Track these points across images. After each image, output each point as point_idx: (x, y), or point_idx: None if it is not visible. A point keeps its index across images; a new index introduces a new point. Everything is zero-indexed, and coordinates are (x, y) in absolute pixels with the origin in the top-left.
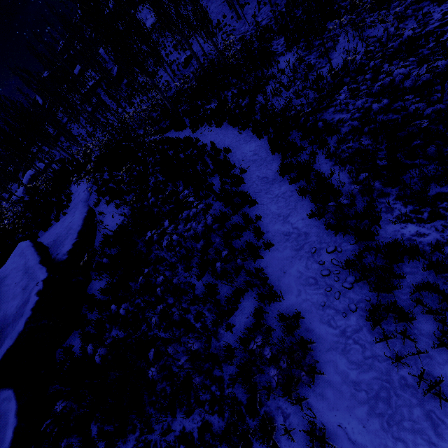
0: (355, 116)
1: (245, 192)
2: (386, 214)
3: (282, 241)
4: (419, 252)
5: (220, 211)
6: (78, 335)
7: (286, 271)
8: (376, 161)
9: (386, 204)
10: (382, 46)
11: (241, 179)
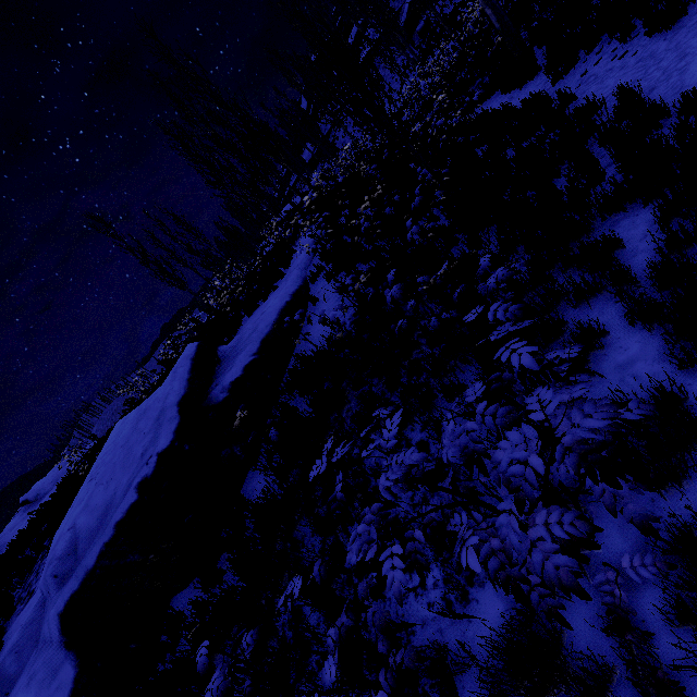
0: None
1: None
2: None
3: None
4: None
5: (662, 388)
6: (201, 592)
7: None
8: None
9: None
10: None
11: None
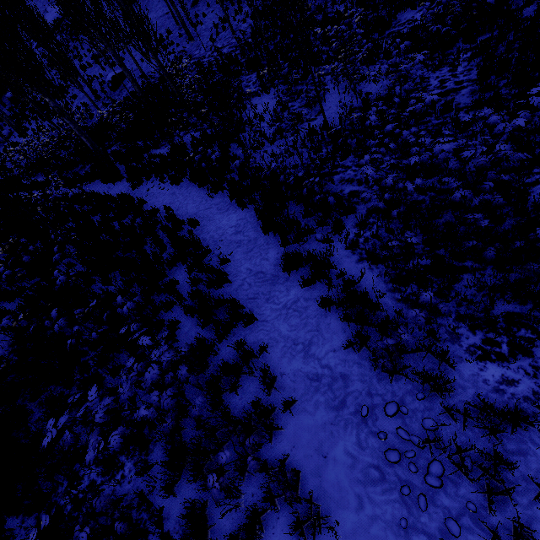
0: (385, 197)
1: (235, 301)
2: (453, 345)
3: (309, 391)
4: (525, 419)
5: (197, 338)
6: None
7: (328, 455)
8: (414, 258)
9: (448, 328)
10: (381, 106)
11: (224, 276)
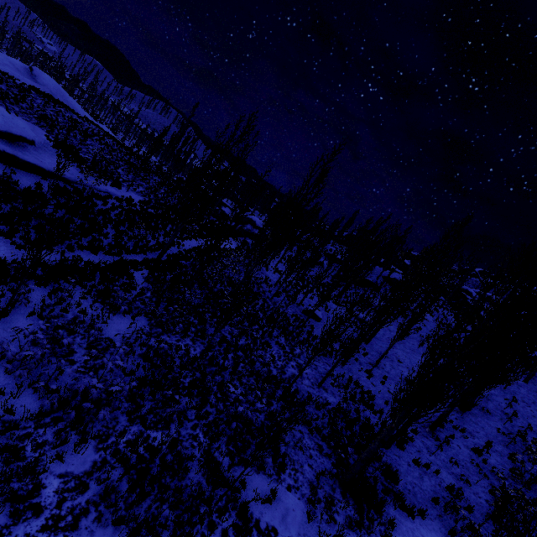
0: None
1: None
2: None
3: None
4: None
5: None
6: None
7: None
8: None
9: None
10: None
11: None
